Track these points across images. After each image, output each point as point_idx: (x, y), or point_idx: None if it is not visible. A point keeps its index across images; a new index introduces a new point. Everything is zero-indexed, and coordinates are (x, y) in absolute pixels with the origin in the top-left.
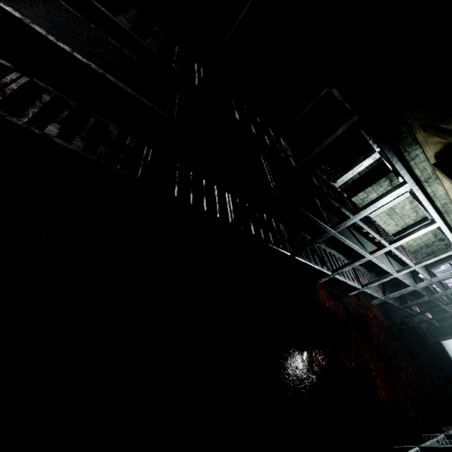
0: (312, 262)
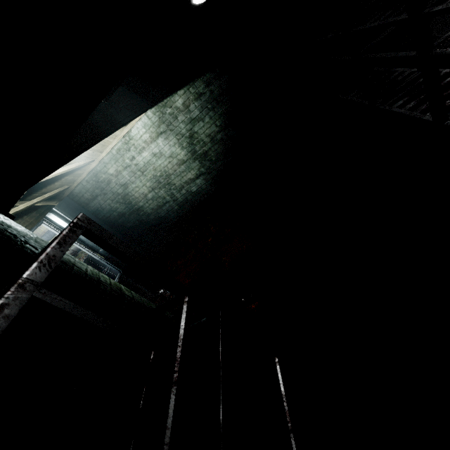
0: None
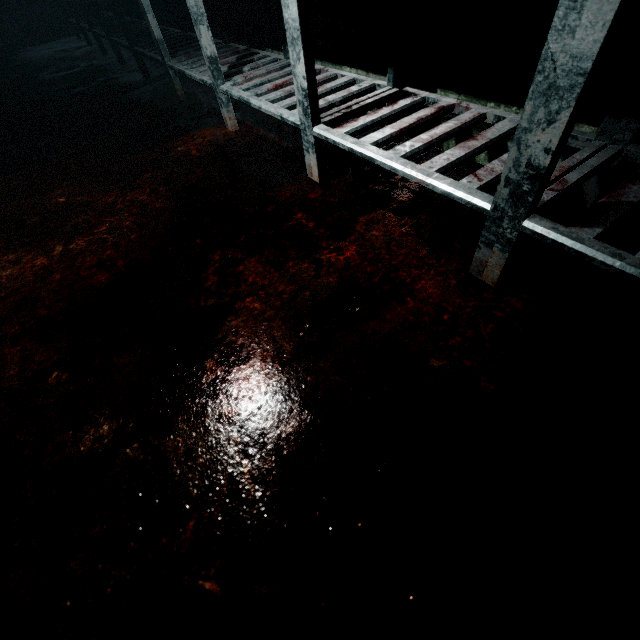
0: (192, 69)
